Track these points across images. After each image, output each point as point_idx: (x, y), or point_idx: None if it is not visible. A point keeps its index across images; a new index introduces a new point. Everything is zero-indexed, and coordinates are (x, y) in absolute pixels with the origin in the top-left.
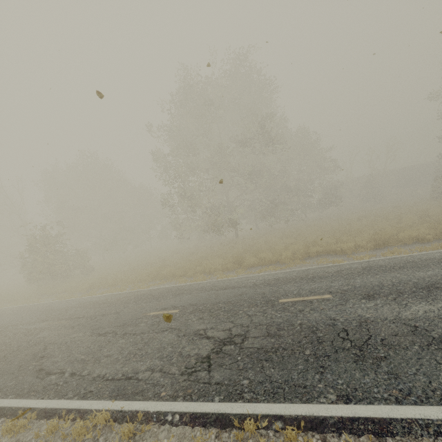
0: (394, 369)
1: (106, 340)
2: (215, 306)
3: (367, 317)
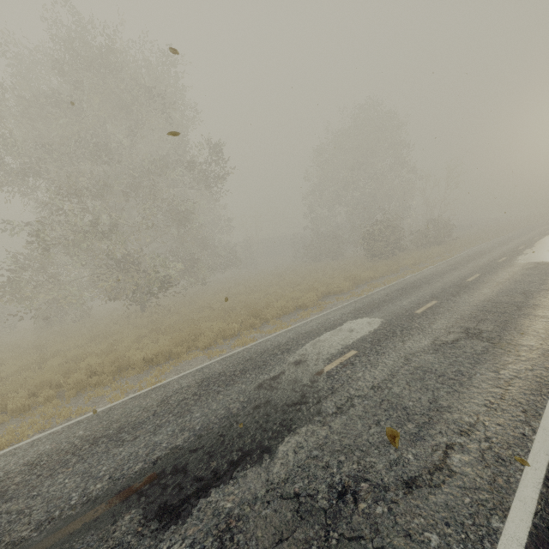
0: (548, 306)
1: (372, 404)
2: (382, 333)
3: (483, 299)
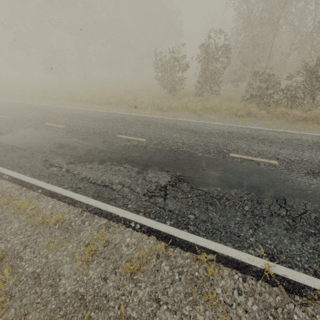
0: None
1: None
2: None
3: None
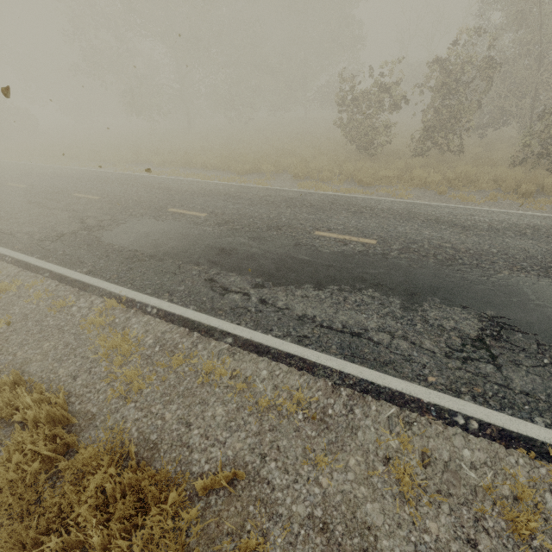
0: None
1: None
2: None
3: None
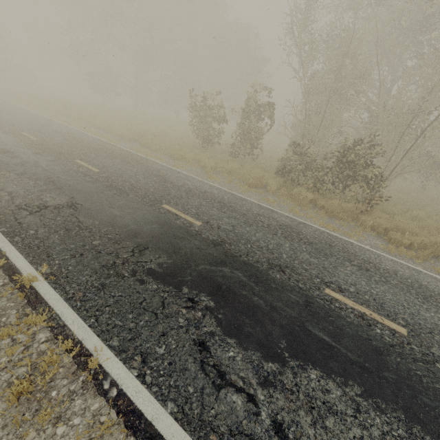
0: None
1: None
2: None
3: None
